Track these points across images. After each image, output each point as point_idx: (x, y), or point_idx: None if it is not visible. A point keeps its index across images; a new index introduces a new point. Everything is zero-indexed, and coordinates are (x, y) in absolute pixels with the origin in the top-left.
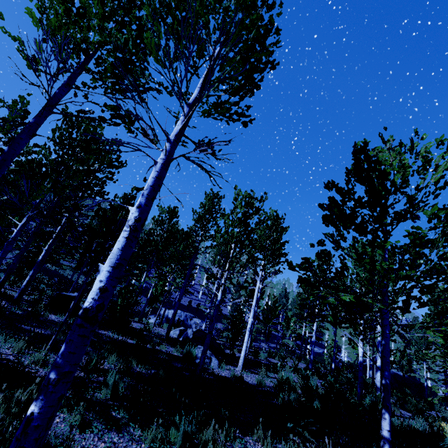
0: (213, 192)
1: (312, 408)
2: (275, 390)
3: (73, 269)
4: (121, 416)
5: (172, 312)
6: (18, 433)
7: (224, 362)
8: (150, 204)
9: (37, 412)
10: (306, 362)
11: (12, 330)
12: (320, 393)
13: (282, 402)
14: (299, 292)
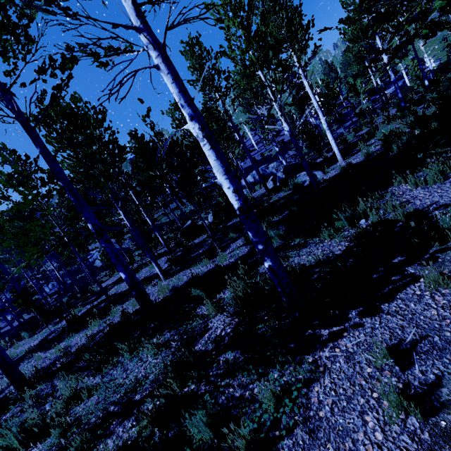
0: (187, 43)
1: (432, 130)
2: (385, 148)
3: (164, 214)
4: (297, 242)
5: (250, 177)
6: (272, 276)
7: (324, 168)
8: (195, 108)
9: (271, 264)
10: (395, 105)
11: (191, 261)
12: (429, 115)
13: (398, 150)
14: (345, 50)
